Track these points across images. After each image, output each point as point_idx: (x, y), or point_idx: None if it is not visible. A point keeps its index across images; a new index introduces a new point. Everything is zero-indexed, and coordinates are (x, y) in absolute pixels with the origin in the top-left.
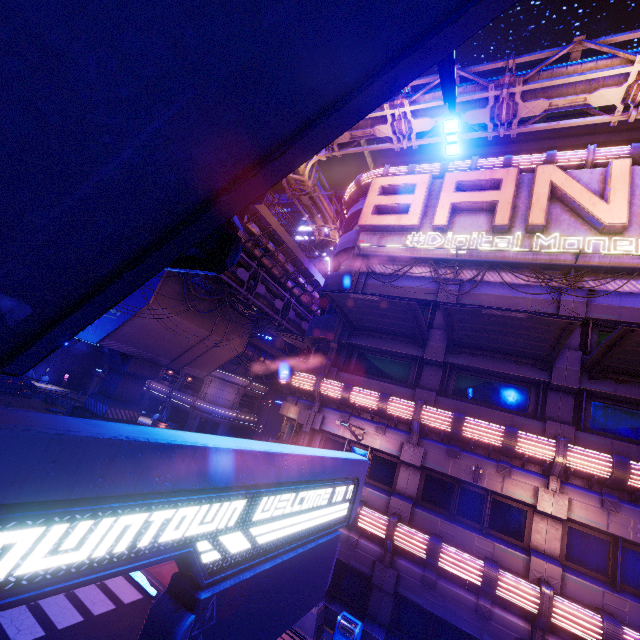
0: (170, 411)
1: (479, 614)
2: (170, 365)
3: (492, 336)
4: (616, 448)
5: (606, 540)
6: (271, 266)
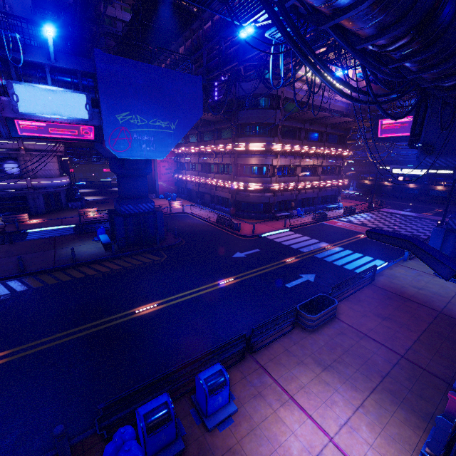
0: None
1: (313, 192)
2: None
3: (329, 121)
4: (332, 146)
5: (325, 167)
6: None
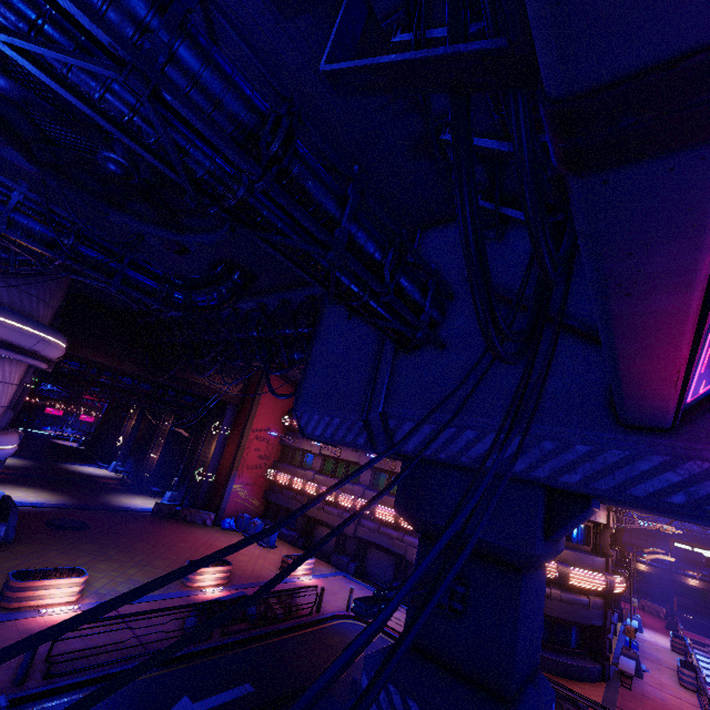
0: None
1: None
2: None
3: None
4: None
5: None
6: None
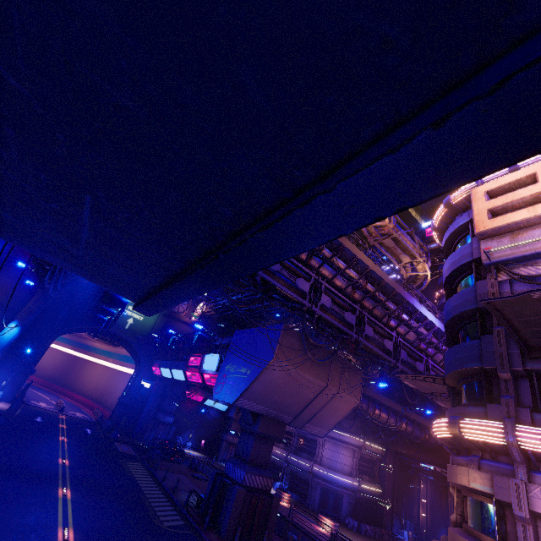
0: (289, 478)
1: None
2: (292, 423)
3: None
4: None
5: None
6: (372, 307)
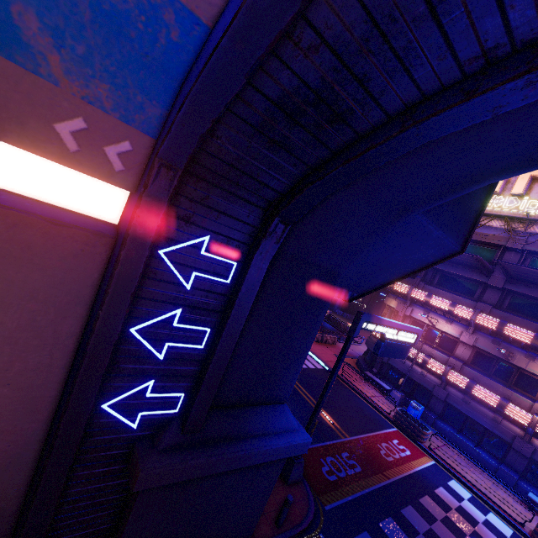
0: None
1: (493, 420)
2: None
3: (537, 278)
4: None
5: None
6: None
